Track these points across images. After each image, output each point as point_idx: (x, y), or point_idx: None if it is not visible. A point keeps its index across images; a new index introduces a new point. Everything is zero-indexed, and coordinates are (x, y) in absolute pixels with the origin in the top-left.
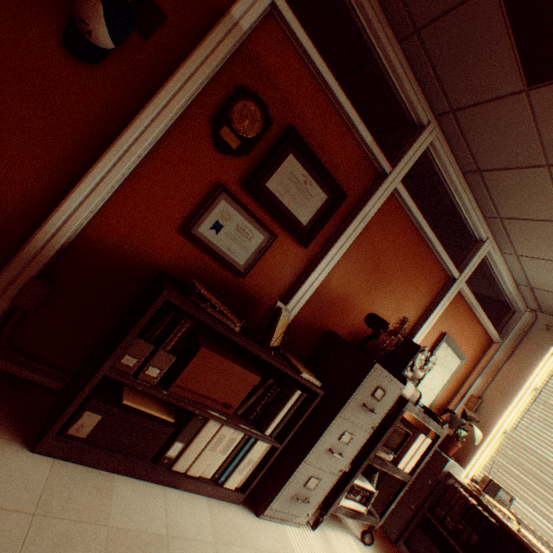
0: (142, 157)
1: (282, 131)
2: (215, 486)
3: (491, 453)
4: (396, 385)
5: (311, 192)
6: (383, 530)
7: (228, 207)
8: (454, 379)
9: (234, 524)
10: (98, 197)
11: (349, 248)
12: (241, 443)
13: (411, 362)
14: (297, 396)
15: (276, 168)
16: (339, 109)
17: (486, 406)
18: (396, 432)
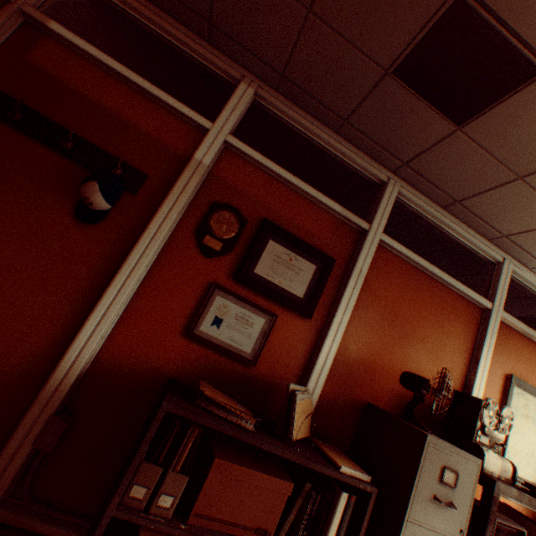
0: (141, 279)
1: (257, 224)
2: None
3: None
4: (467, 460)
5: (299, 266)
6: None
7: (224, 301)
8: None
9: None
10: (107, 323)
11: (355, 307)
12: None
13: (479, 422)
14: (344, 500)
15: (259, 255)
16: (302, 193)
17: None
18: (501, 532)
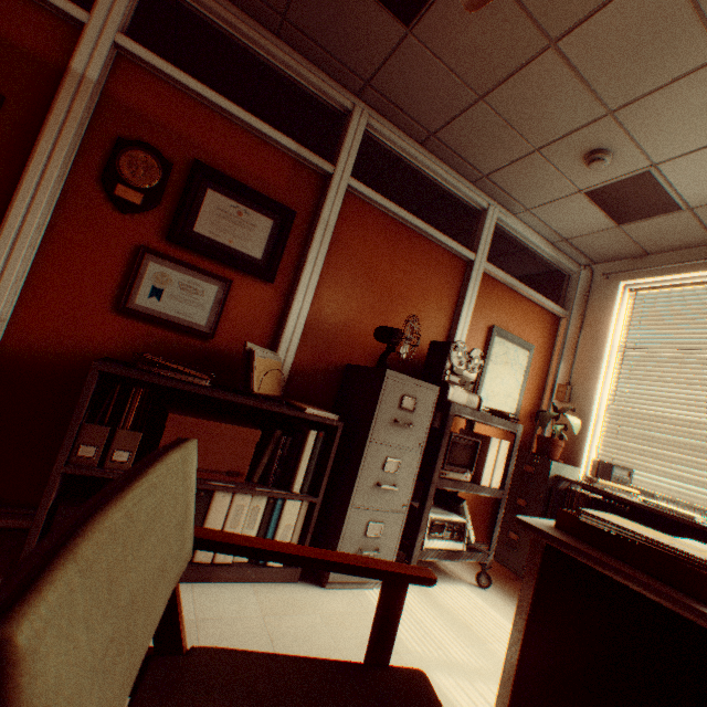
0: (37, 247)
1: (188, 170)
2: (257, 568)
3: (601, 438)
4: (427, 389)
5: (252, 222)
6: (513, 574)
7: (160, 268)
8: (532, 376)
9: (290, 598)
10: (2, 302)
11: (327, 268)
12: (269, 511)
13: (450, 364)
14: (314, 437)
15: (198, 209)
16: (243, 126)
17: (578, 390)
18: (459, 445)
